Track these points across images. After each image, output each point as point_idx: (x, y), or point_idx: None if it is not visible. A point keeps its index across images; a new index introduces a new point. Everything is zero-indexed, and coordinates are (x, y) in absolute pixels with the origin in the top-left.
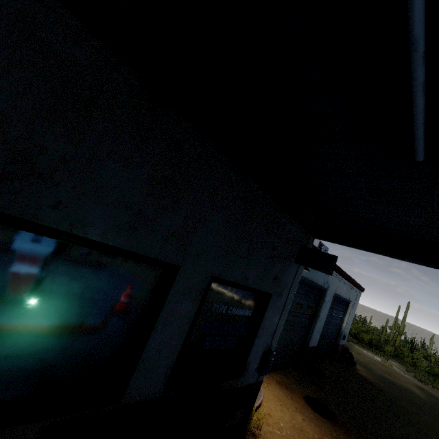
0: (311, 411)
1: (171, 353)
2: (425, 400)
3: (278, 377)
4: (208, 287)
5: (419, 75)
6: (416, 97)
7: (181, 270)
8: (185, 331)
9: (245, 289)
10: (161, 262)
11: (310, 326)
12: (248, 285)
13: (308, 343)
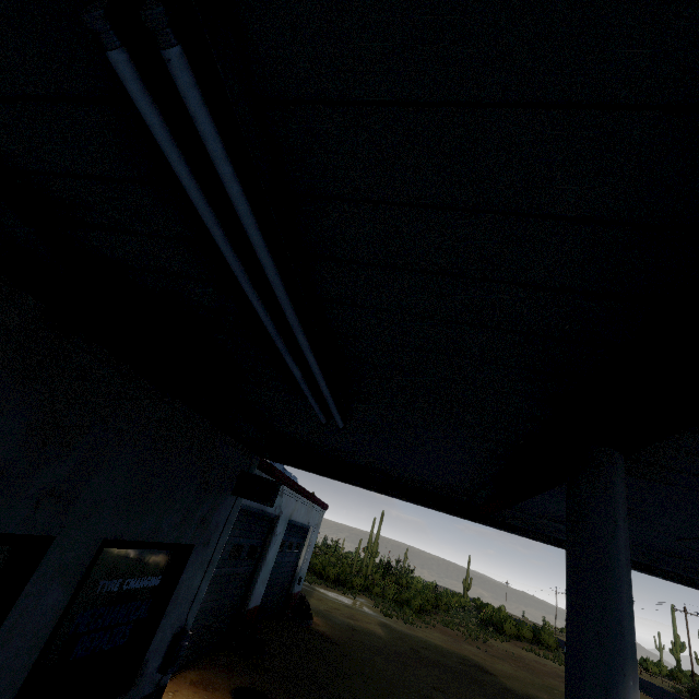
0: None
1: (11, 683)
2: (385, 638)
3: (195, 675)
4: (96, 557)
5: (305, 390)
6: (308, 397)
7: (55, 542)
8: (44, 638)
9: (154, 547)
10: (24, 537)
11: (252, 577)
12: (160, 539)
13: (247, 604)
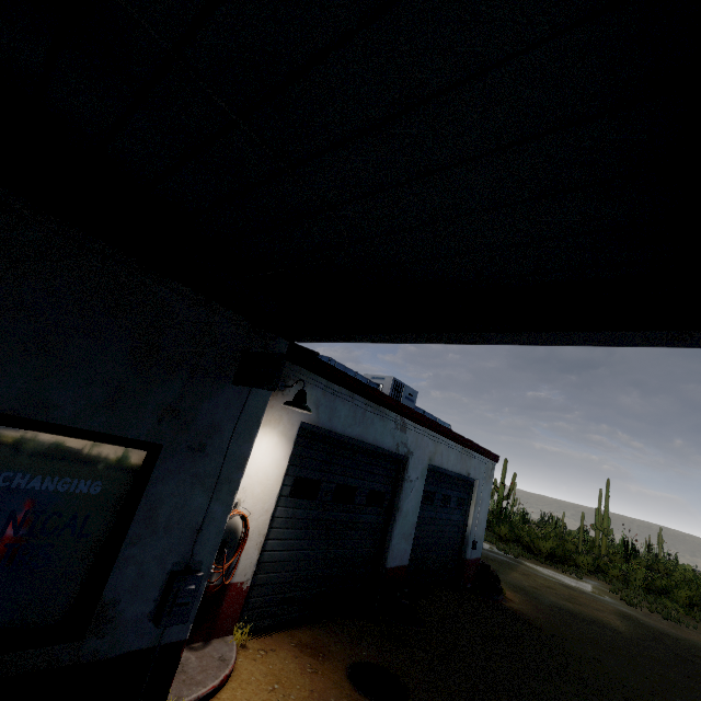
0: (350, 691)
1: None
2: (626, 634)
3: (308, 635)
4: None
5: None
6: None
7: None
8: None
9: (48, 429)
10: None
11: (385, 529)
12: (60, 420)
13: (385, 562)
